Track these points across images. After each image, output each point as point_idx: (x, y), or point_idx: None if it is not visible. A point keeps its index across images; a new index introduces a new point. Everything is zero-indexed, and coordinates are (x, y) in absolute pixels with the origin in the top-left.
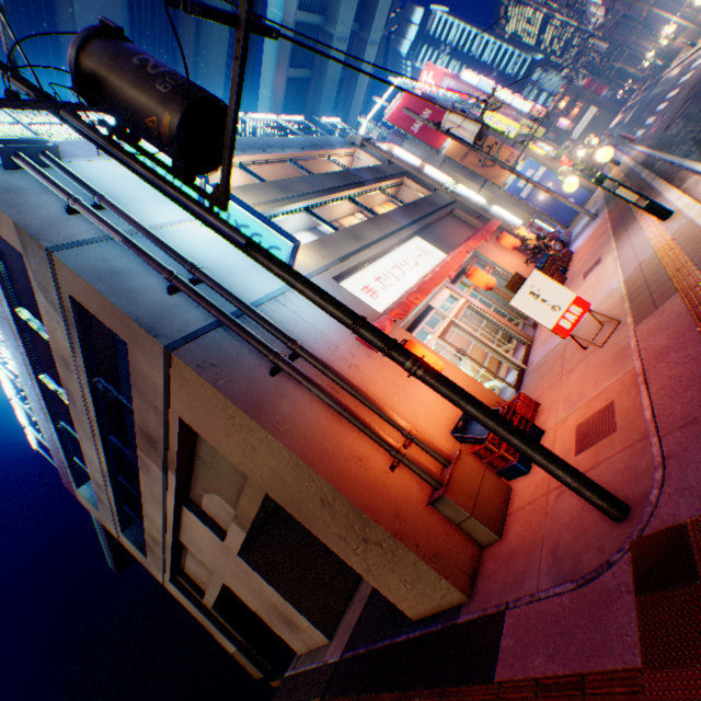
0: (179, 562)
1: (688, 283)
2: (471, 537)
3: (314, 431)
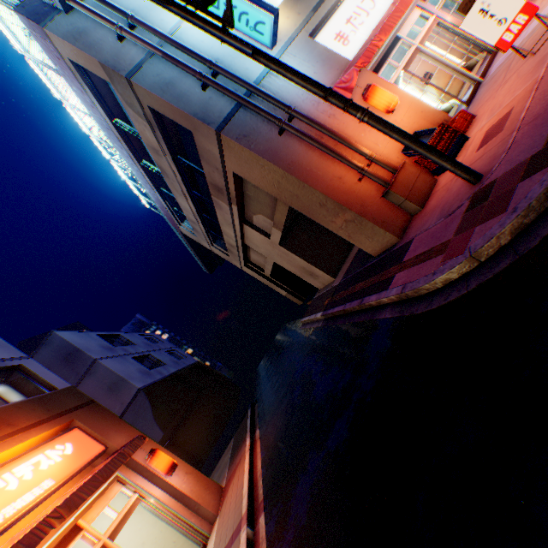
0: (246, 257)
1: None
2: (406, 212)
3: (310, 166)
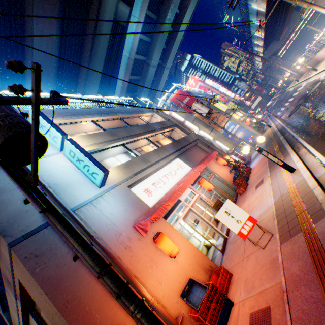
0: None
1: (307, 227)
2: None
3: (92, 304)
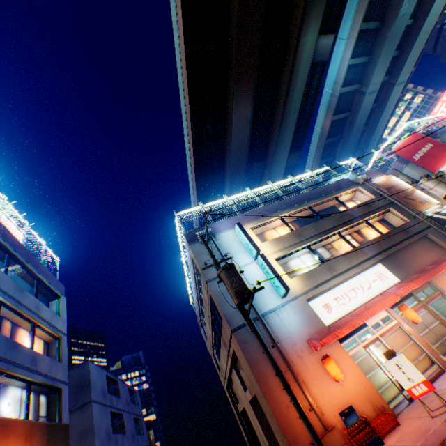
0: (230, 382)
1: None
2: None
3: (272, 384)
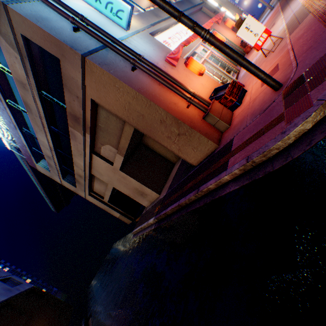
0: (91, 186)
1: (316, 7)
2: (218, 130)
3: (155, 93)
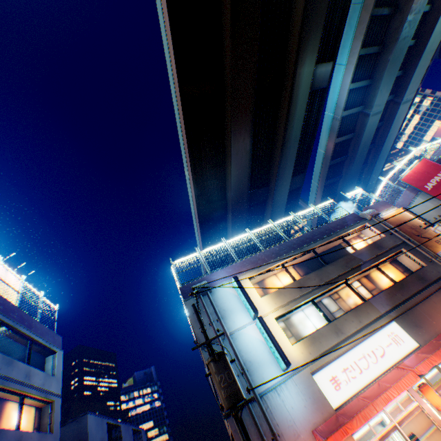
0: None
1: None
2: None
3: None
